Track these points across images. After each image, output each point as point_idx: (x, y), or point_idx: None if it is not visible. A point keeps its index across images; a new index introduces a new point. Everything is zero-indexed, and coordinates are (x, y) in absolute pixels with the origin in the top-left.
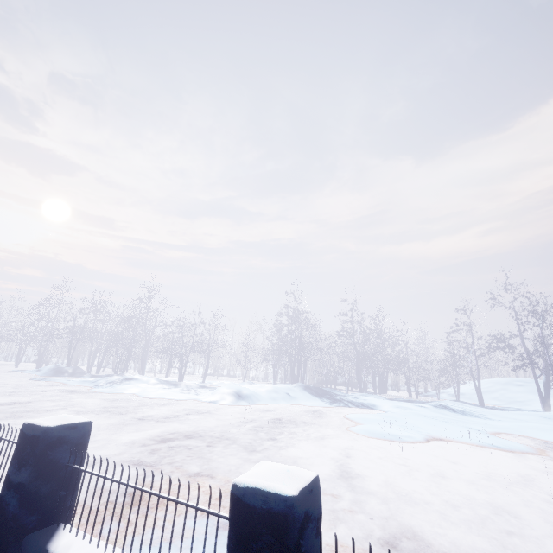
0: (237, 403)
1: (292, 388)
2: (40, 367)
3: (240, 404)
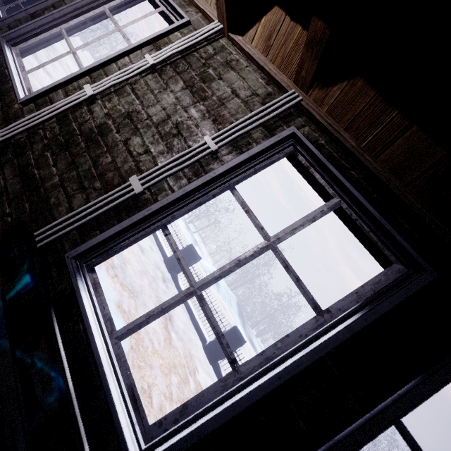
0: (214, 284)
1: (233, 297)
2: None
3: (214, 287)
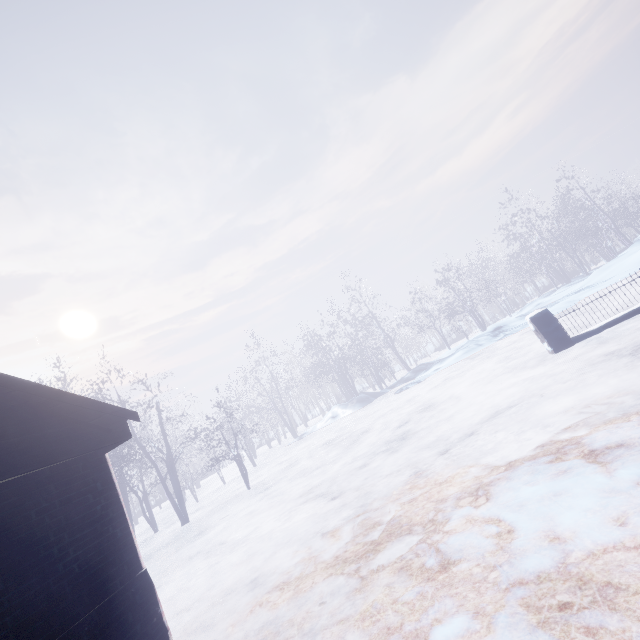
0: None
1: None
2: (296, 434)
3: None
